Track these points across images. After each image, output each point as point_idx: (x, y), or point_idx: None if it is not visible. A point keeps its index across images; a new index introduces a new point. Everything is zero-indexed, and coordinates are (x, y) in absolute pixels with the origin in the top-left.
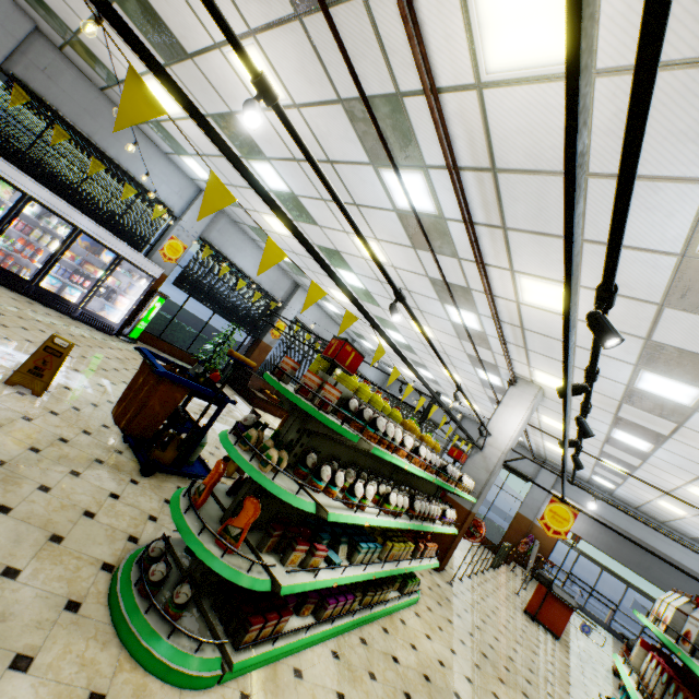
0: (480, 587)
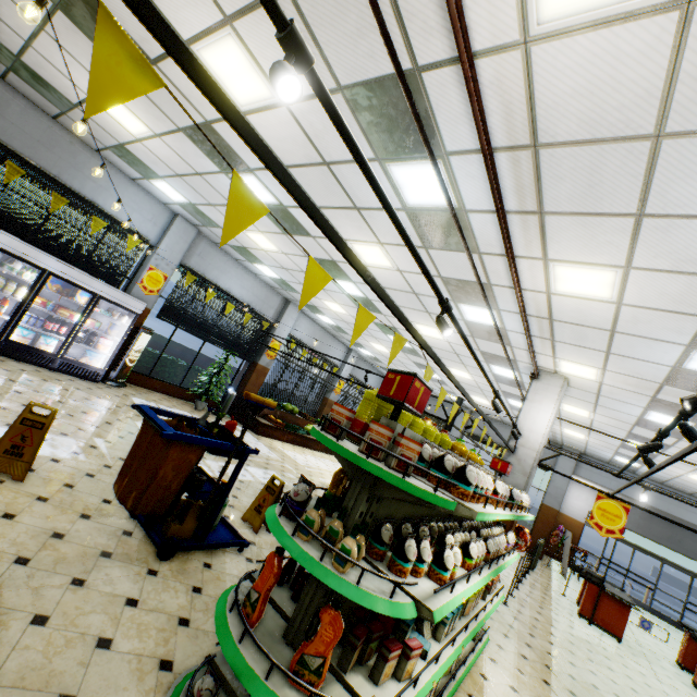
0: (530, 597)
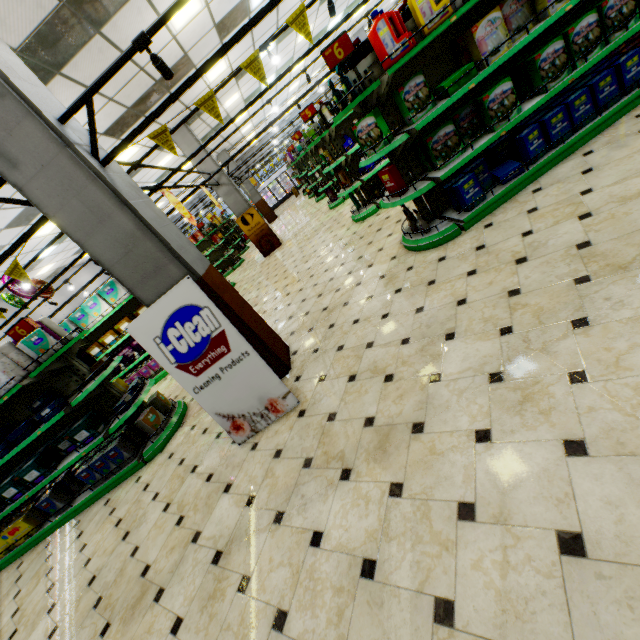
0: None
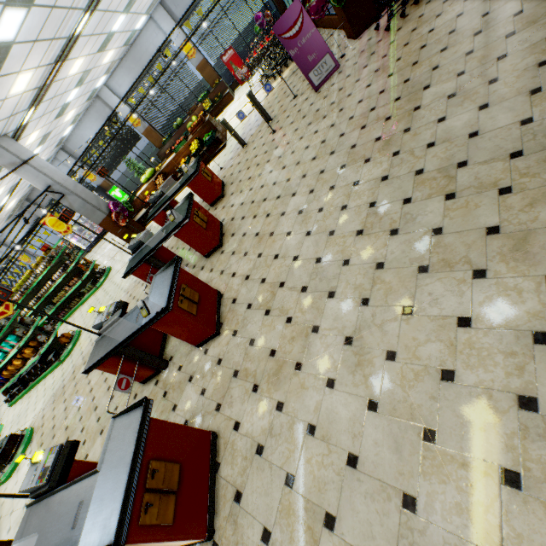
0: None
